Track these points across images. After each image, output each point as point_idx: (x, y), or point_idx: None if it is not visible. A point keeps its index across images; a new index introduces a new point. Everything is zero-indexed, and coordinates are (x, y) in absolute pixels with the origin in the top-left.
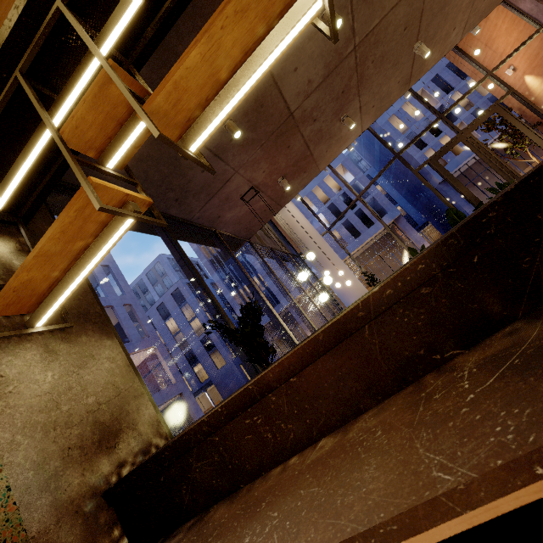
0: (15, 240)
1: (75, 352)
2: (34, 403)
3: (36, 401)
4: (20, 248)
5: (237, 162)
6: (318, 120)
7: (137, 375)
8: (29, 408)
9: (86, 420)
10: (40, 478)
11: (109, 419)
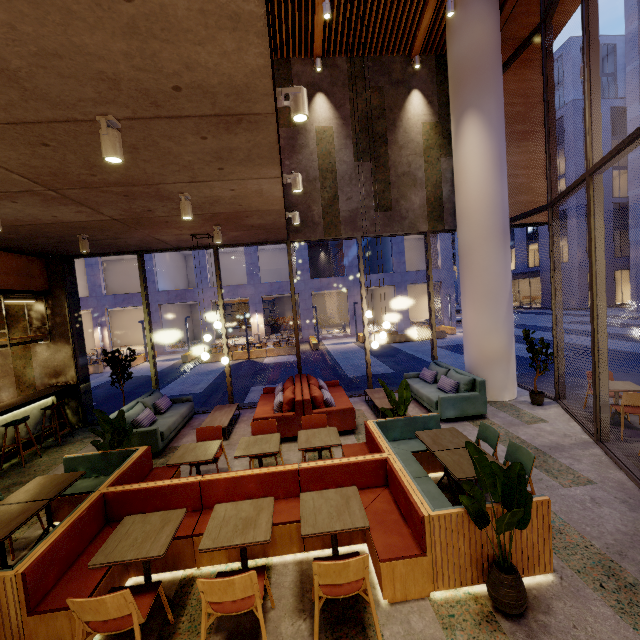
0: (48, 303)
1: (56, 348)
2: (42, 360)
3: (43, 360)
4: (49, 306)
5: (141, 235)
6: (153, 208)
7: (73, 360)
8: (41, 361)
9: (53, 368)
10: (40, 376)
11: (59, 370)
